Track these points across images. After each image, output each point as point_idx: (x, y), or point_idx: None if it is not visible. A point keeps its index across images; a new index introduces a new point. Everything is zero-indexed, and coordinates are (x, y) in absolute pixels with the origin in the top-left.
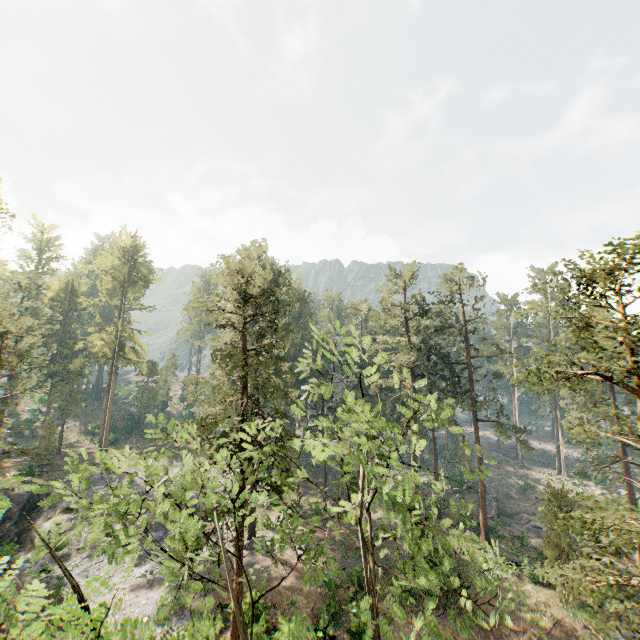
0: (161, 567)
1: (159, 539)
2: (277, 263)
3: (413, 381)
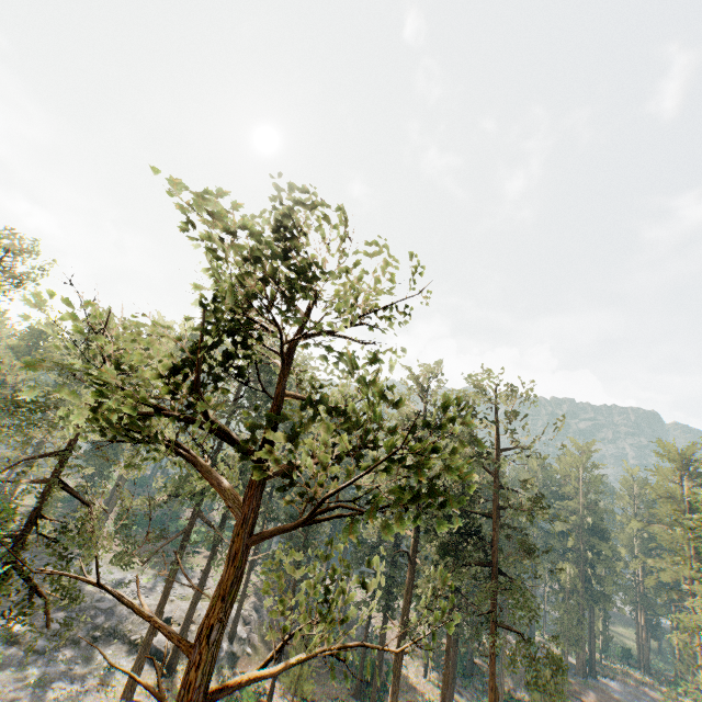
0: (2, 685)
1: (44, 651)
2: (302, 356)
3: (416, 529)
